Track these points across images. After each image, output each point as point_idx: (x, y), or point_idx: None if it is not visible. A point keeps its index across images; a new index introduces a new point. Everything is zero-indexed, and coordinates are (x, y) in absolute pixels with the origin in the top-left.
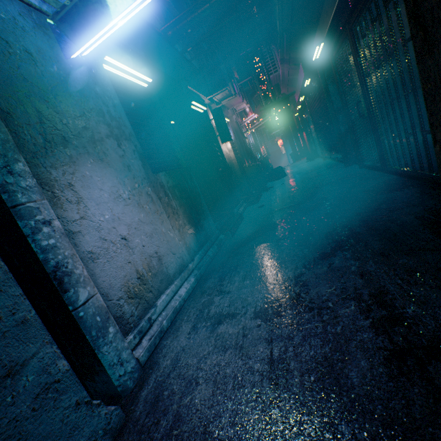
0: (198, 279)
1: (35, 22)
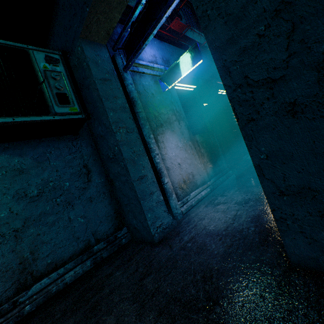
0: (212, 190)
1: (154, 81)
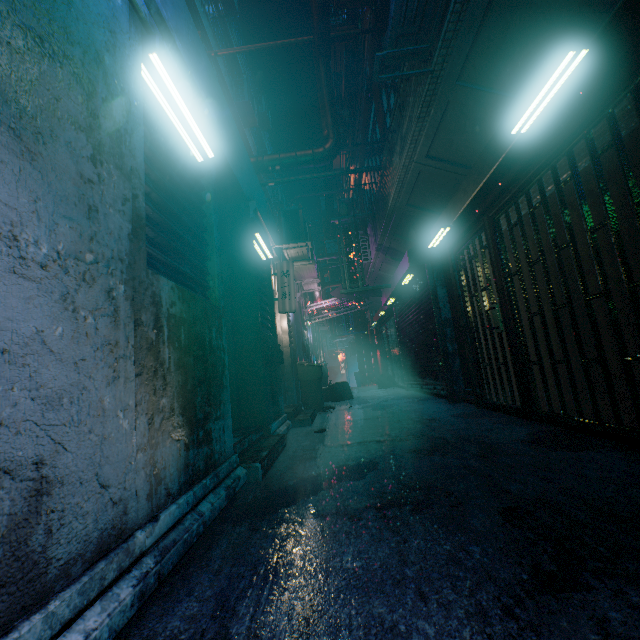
0: (147, 593)
1: None
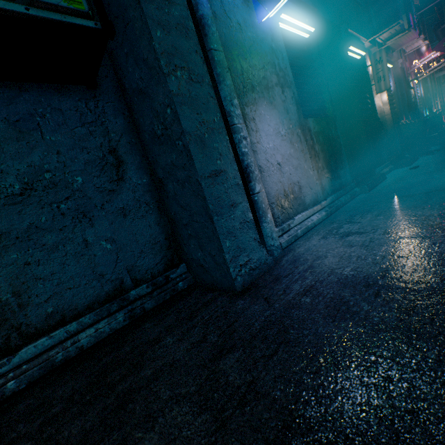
0: (328, 215)
1: None
